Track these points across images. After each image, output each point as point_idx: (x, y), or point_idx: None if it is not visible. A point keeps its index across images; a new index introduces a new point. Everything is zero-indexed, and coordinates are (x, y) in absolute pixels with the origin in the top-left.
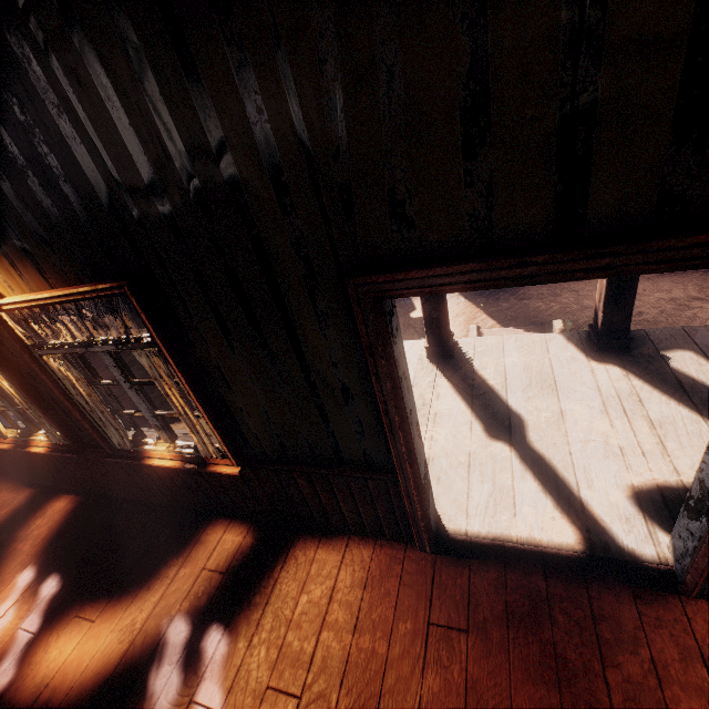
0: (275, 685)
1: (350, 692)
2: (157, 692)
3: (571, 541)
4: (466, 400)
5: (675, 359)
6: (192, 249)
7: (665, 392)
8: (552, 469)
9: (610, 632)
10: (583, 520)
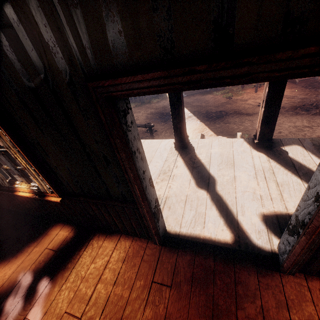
0: (68, 311)
1: (105, 317)
2: (8, 313)
3: (229, 242)
4: (190, 169)
5: (293, 153)
6: (1, 64)
7: (286, 169)
8: (225, 205)
9: (242, 290)
10: (237, 231)
